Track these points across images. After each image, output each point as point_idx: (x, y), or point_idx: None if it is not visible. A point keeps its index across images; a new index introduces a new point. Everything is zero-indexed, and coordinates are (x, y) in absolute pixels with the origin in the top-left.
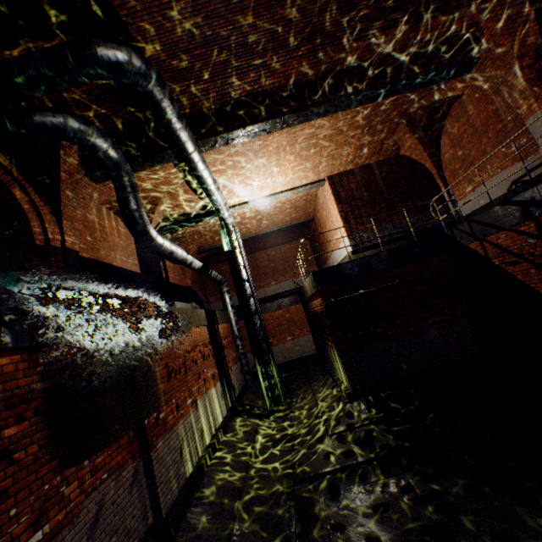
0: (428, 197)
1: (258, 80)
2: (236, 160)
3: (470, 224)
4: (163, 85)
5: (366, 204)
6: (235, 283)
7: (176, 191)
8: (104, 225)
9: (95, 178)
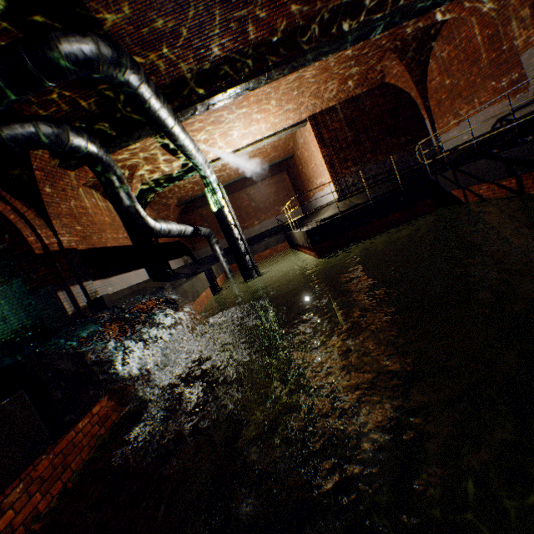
0: (412, 132)
1: (239, 36)
2: (215, 117)
3: (455, 173)
4: (137, 69)
5: (350, 145)
6: (229, 243)
7: (153, 157)
8: (86, 207)
9: (69, 167)
